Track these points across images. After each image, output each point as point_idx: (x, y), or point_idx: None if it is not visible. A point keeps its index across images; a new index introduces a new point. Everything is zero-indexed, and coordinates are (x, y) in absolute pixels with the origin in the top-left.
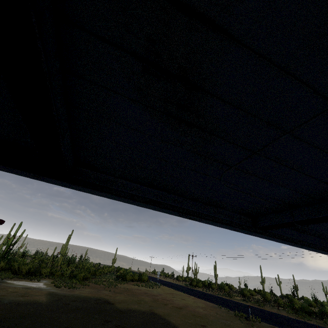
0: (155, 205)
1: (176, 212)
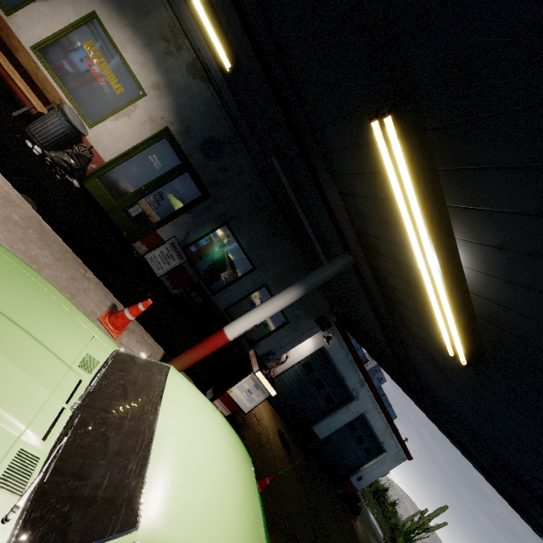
0: (464, 451)
1: (485, 476)
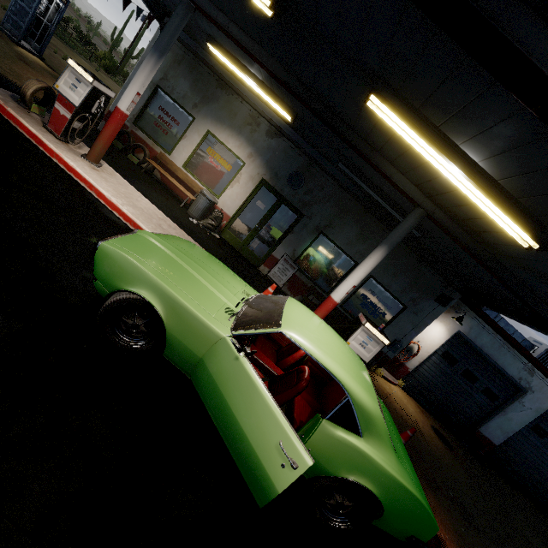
0: None
1: None
